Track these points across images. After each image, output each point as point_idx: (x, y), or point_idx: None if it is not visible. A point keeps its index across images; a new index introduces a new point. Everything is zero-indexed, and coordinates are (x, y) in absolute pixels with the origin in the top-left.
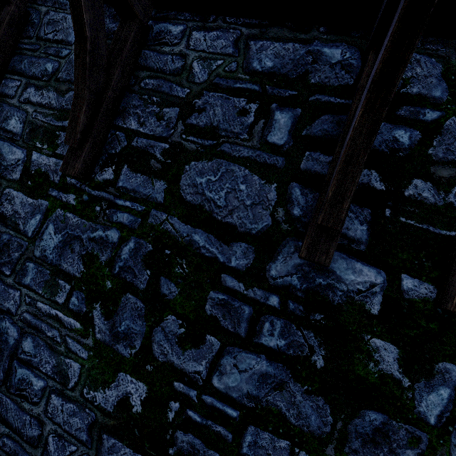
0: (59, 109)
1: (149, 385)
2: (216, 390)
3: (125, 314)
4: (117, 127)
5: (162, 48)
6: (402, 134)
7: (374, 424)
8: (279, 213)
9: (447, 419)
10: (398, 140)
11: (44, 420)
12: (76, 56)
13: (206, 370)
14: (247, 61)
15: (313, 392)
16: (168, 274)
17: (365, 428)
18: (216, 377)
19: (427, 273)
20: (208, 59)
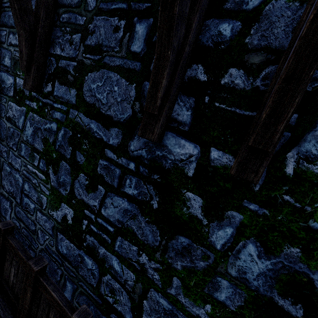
0: None
1: (74, 210)
2: (103, 216)
3: (62, 172)
4: (51, 54)
5: None
6: (226, 27)
7: (183, 244)
8: (136, 106)
9: (228, 247)
10: (222, 33)
11: (36, 223)
12: (11, 6)
13: (98, 205)
14: None
15: (150, 222)
16: (79, 149)
17: (178, 246)
18: (103, 209)
19: (229, 147)
20: None
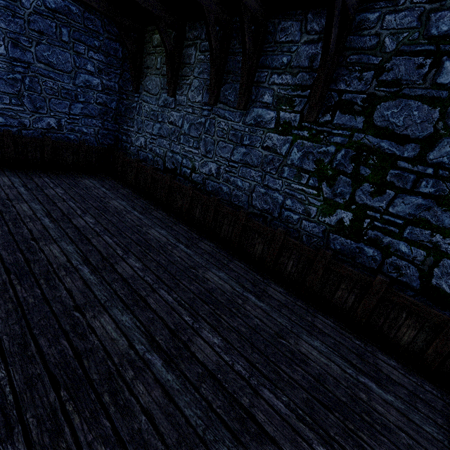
0: (293, 85)
1: (353, 213)
2: (390, 213)
3: (340, 185)
4: (332, 90)
5: (362, 33)
6: None
7: None
8: (439, 125)
9: None
10: None
11: (300, 230)
12: (321, 58)
13: (385, 205)
14: (427, 30)
15: (448, 210)
16: (364, 164)
17: None
18: (391, 208)
19: None
20: (396, 34)
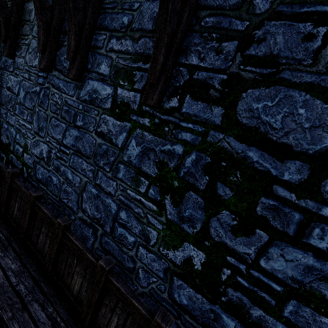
0: (134, 53)
1: (207, 254)
2: (262, 268)
3: (189, 205)
4: (181, 64)
5: None
6: None
7: None
8: None
9: None
10: None
11: (136, 259)
12: (160, 5)
13: (254, 254)
14: None
15: None
16: (224, 181)
17: None
18: (264, 260)
19: None
20: None
